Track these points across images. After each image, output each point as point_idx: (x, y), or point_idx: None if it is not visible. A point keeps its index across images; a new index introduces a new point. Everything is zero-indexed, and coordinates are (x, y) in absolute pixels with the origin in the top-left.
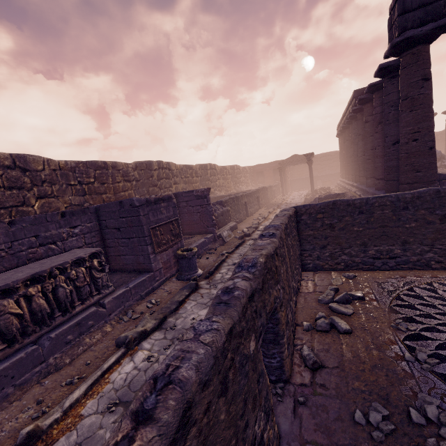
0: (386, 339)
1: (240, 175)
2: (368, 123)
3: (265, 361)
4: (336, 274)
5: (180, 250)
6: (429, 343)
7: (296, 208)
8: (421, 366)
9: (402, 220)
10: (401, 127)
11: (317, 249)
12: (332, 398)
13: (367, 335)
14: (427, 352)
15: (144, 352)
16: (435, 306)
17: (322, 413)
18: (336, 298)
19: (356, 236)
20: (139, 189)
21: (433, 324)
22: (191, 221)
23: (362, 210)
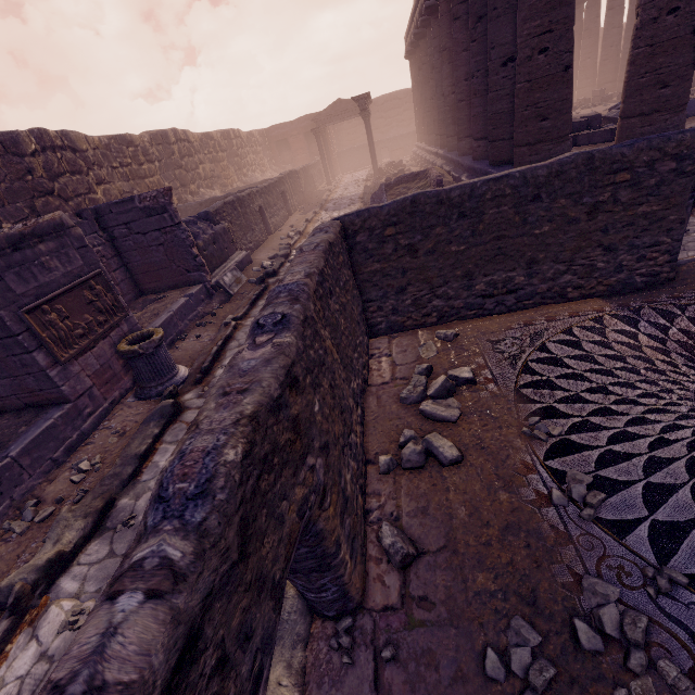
0: (518, 464)
1: (244, 151)
2: (460, 21)
3: (309, 596)
4: (426, 334)
5: (124, 341)
6: (585, 457)
7: (343, 221)
8: (581, 514)
9: (530, 222)
10: (520, 22)
11: (391, 296)
12: (443, 629)
13: (487, 460)
14: (585, 481)
15: (64, 605)
16: (582, 376)
17: (427, 673)
18: (431, 391)
19: (455, 262)
20: (4, 206)
21: (585, 414)
22: (150, 266)
23: (463, 210)
